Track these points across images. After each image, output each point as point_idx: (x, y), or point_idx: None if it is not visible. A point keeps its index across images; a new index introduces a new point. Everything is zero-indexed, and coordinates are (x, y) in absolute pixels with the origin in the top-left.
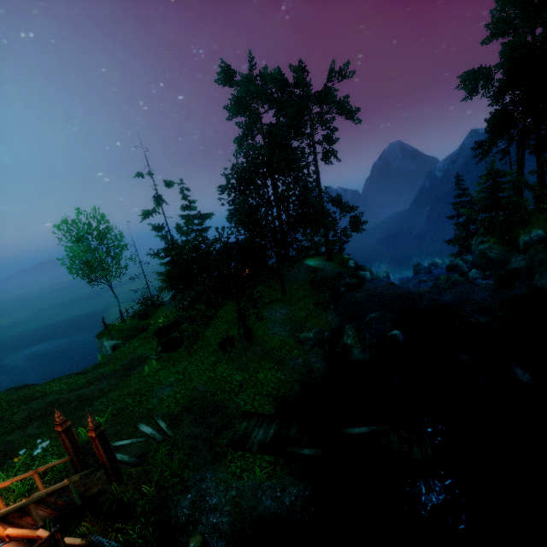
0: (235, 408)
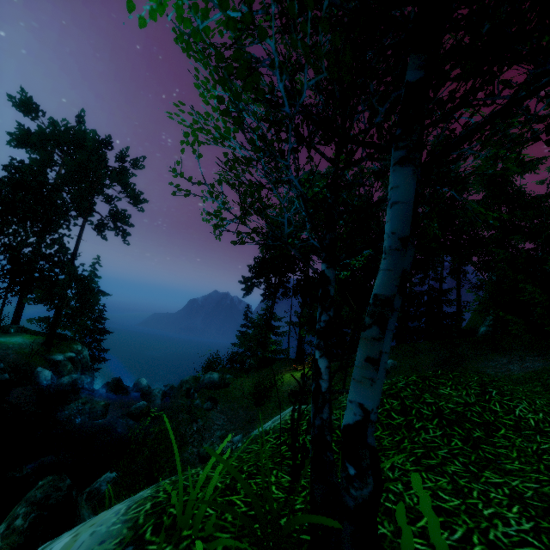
0: None
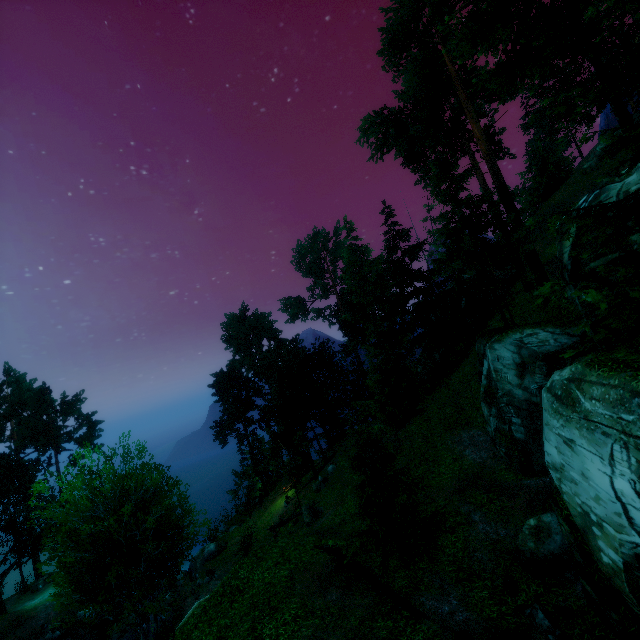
0: None
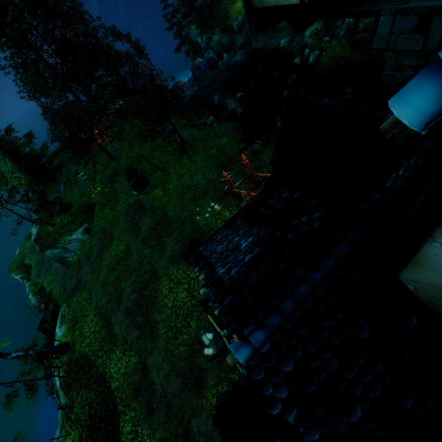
0: (234, 154)
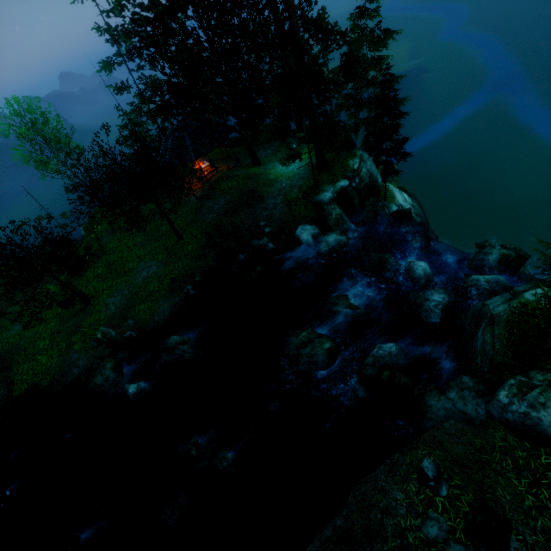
0: (14, 374)
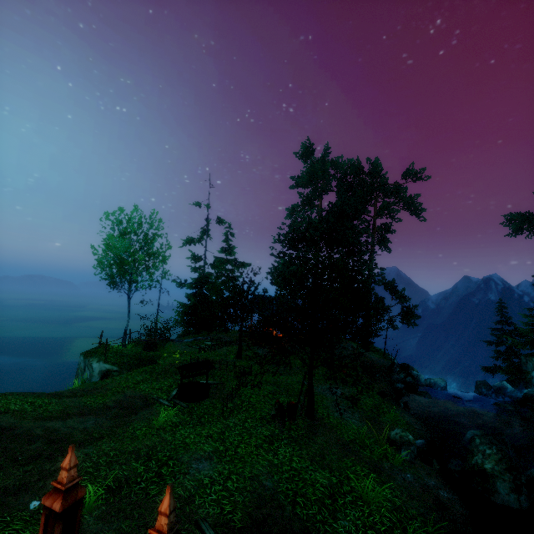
0: None
